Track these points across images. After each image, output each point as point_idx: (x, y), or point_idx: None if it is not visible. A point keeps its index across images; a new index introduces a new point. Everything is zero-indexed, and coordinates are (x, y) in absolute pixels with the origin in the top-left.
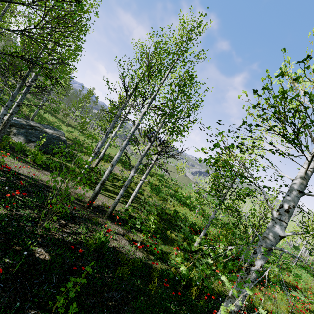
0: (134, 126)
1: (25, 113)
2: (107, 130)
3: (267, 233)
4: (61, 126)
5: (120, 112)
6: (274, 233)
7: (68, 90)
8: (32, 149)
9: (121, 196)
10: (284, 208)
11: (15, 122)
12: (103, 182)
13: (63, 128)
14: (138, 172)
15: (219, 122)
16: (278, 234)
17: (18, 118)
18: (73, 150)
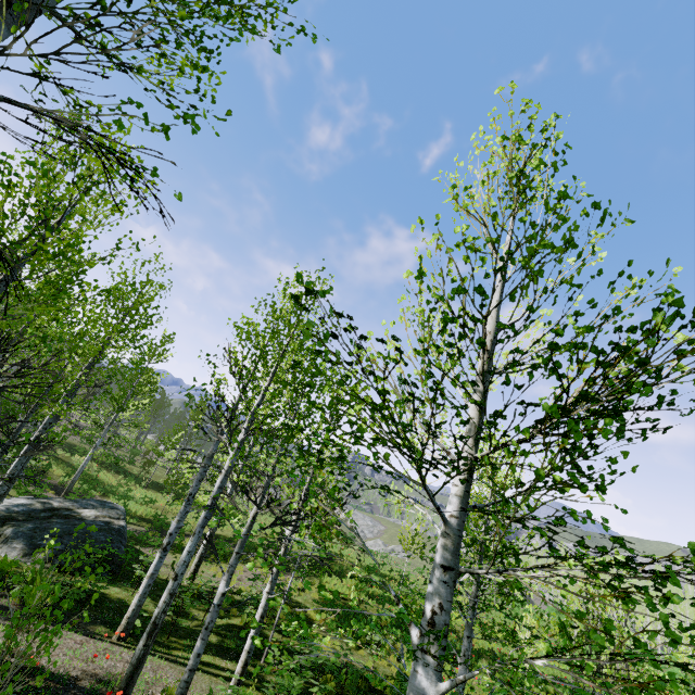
0: (220, 474)
1: (57, 480)
2: (190, 489)
3: (407, 694)
4: (130, 492)
5: (215, 444)
6: (417, 691)
7: (161, 409)
8: (37, 568)
9: (199, 657)
10: (426, 616)
11: (18, 509)
12: (155, 627)
13: (135, 495)
14: (303, 572)
15: (287, 455)
16: (424, 692)
17: (28, 499)
18: (146, 548)
